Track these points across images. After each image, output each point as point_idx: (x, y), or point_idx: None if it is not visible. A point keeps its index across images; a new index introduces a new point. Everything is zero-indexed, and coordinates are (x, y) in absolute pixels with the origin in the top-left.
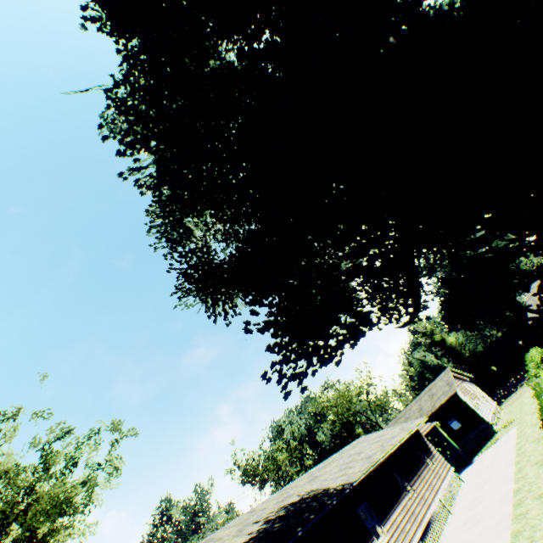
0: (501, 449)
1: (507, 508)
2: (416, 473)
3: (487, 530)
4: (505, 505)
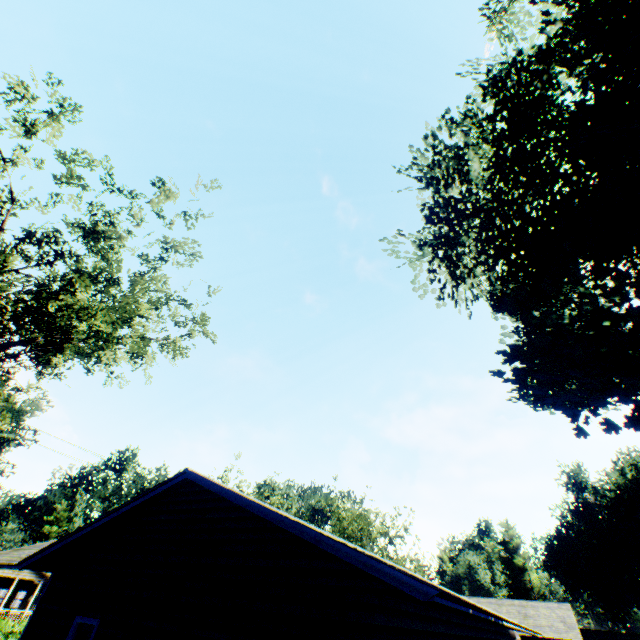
0: None
1: None
2: None
3: None
4: None
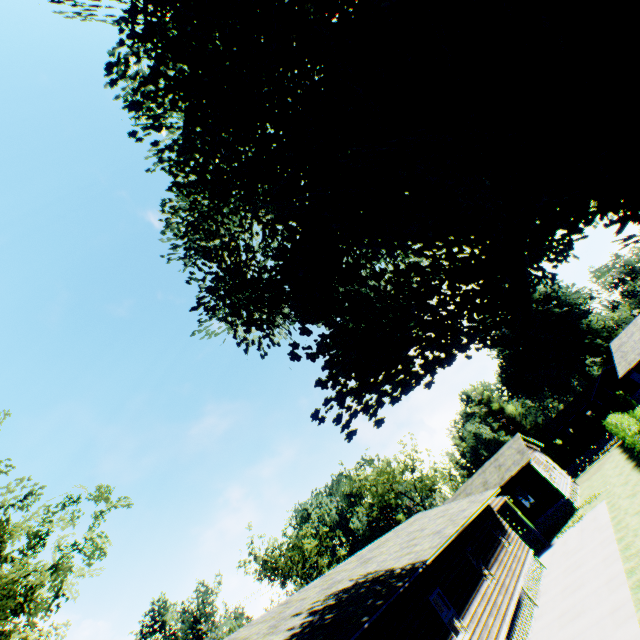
0: (591, 526)
1: (623, 592)
2: (492, 554)
3: (599, 622)
4: (618, 589)
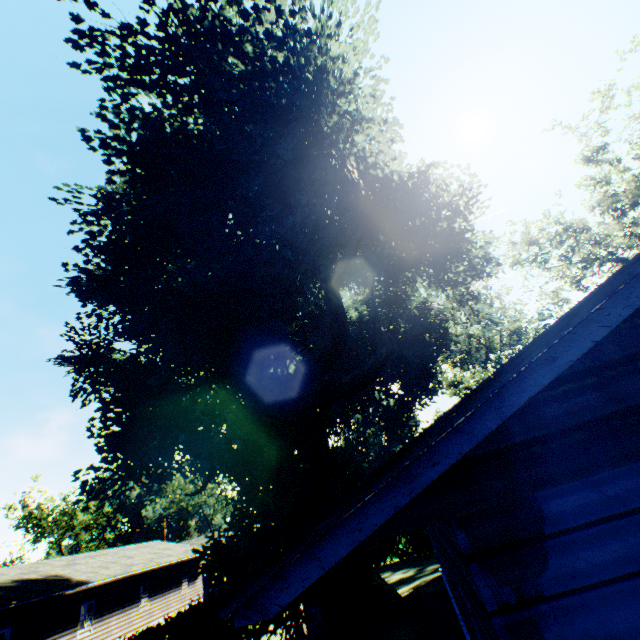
0: None
1: None
2: (164, 591)
3: None
4: None
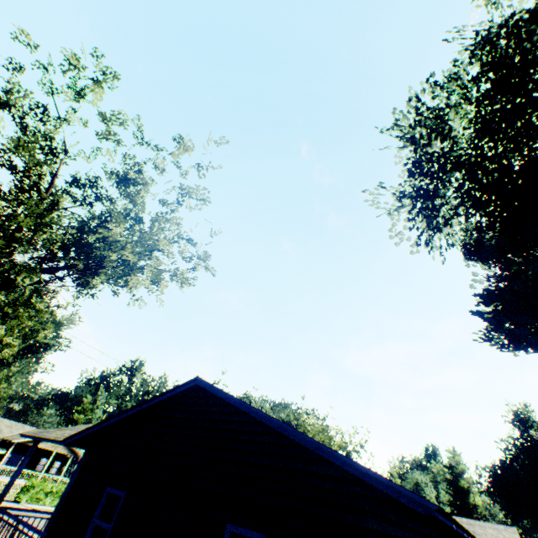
0: None
1: None
2: None
3: None
4: None
